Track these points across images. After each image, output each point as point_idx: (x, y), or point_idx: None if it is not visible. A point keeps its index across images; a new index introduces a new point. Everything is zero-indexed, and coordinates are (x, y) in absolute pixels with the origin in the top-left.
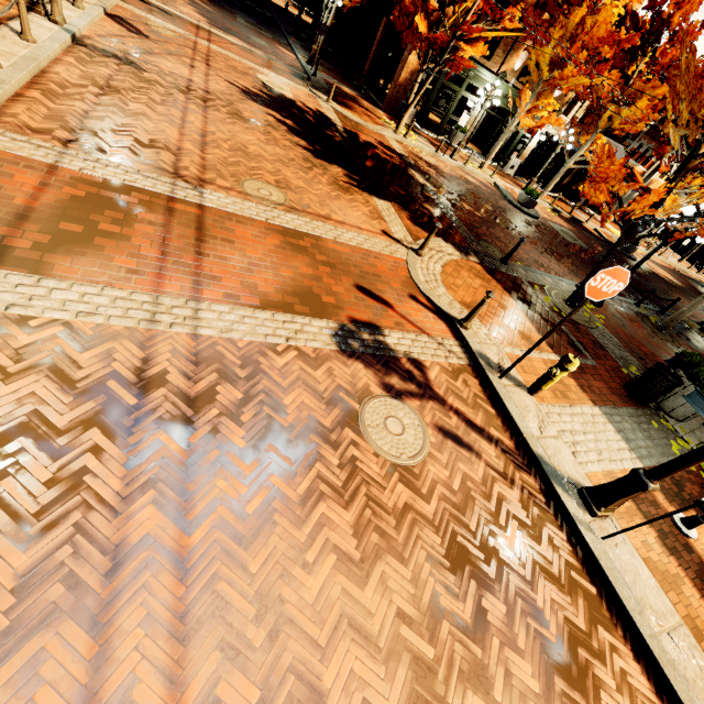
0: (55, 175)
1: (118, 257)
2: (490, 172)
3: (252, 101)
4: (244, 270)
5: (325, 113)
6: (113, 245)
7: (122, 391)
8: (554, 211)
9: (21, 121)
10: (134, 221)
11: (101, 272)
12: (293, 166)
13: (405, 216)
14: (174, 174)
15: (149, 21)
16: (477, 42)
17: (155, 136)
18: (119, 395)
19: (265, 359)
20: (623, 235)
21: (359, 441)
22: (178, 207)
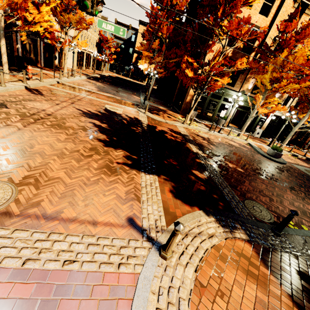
0: None
1: None
2: (244, 137)
3: (84, 117)
4: None
5: (138, 118)
6: None
7: None
8: (293, 155)
9: None
10: None
11: None
12: (70, 157)
13: (168, 188)
14: None
15: (55, 90)
16: (224, 77)
17: None
18: None
19: None
20: None
21: None
22: None
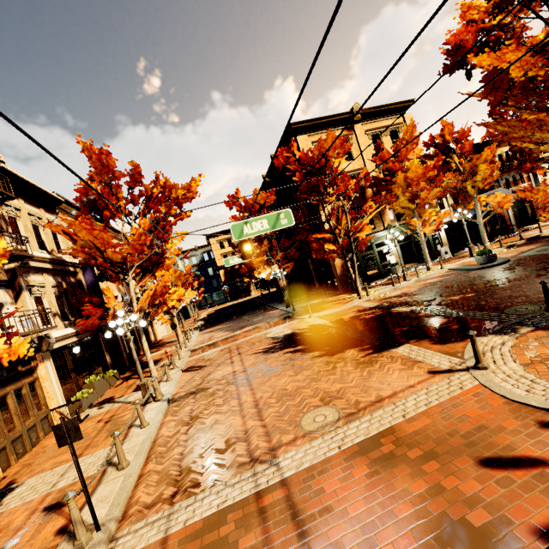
0: None
1: None
2: (436, 267)
3: (272, 354)
4: (364, 547)
5: (314, 324)
6: None
7: None
8: (509, 247)
9: (141, 503)
10: None
11: None
12: (322, 376)
13: (428, 343)
14: (250, 461)
15: (203, 357)
16: (363, 228)
17: (227, 435)
18: None
19: None
20: None
21: None
22: (267, 501)
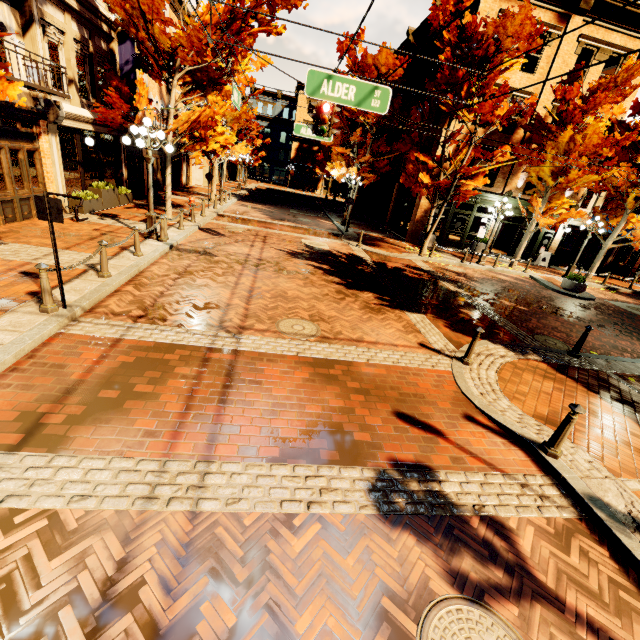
0: (116, 347)
1: (140, 419)
2: (521, 268)
3: (295, 258)
4: (267, 412)
5: (356, 254)
6: (141, 406)
7: (74, 625)
8: (609, 289)
9: (109, 309)
10: (169, 377)
11: (117, 439)
12: (326, 300)
13: (441, 324)
14: (218, 327)
15: (227, 226)
16: (477, 177)
17: (210, 300)
18: (66, 635)
19: (276, 542)
20: None
21: None
22: (214, 356)
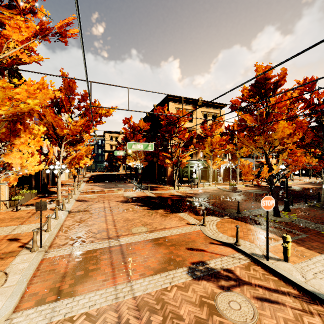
0: (71, 256)
1: (98, 277)
2: (213, 185)
3: (125, 203)
4: (143, 261)
5: (149, 195)
6: (95, 273)
7: None
8: (246, 186)
9: (58, 244)
10: (100, 261)
11: (94, 285)
12: (145, 217)
13: (192, 214)
14: (108, 238)
15: (88, 196)
16: (186, 157)
17: (99, 229)
18: None
19: (165, 296)
20: (269, 184)
21: (222, 320)
22: (113, 249)
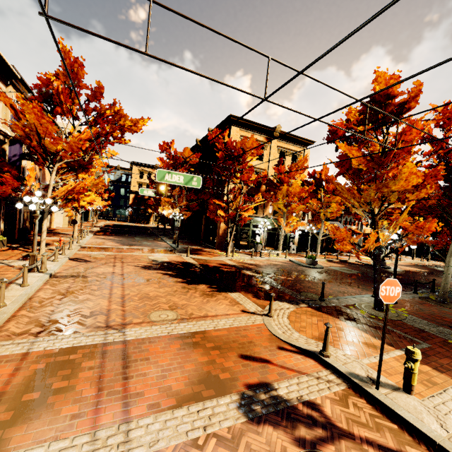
0: (26, 359)
1: (64, 408)
2: (283, 255)
3: (148, 270)
4: (159, 377)
5: (187, 261)
6: (62, 398)
7: None
8: (329, 261)
9: (10, 332)
10: (78, 371)
11: (50, 428)
12: (177, 294)
13: (250, 296)
14: (106, 327)
15: (91, 254)
16: (248, 210)
17: (94, 309)
18: None
19: None
20: (374, 260)
21: None
22: (109, 348)
